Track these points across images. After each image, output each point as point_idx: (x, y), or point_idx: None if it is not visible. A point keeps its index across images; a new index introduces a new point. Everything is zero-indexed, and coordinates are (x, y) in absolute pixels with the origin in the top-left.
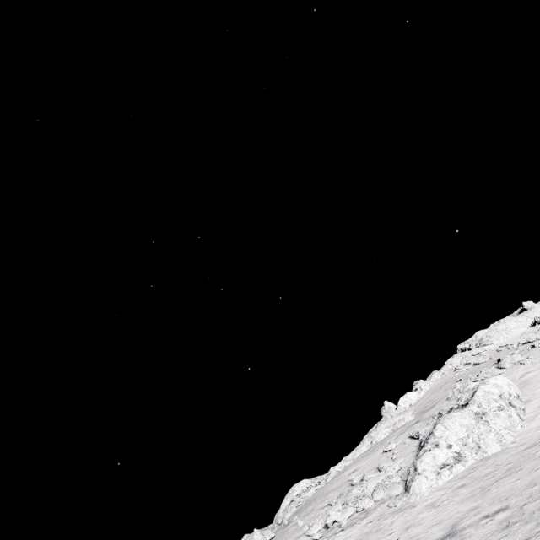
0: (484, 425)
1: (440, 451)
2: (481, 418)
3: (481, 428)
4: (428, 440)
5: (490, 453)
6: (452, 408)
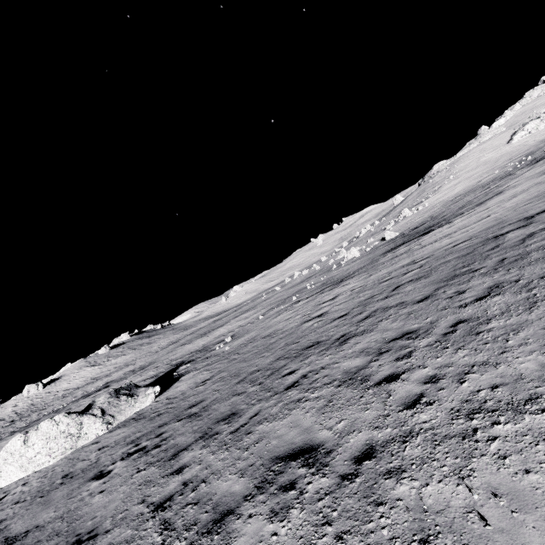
0: (542, 123)
1: (524, 132)
2: (542, 121)
3: (540, 124)
4: (520, 130)
5: (540, 130)
6: (532, 120)
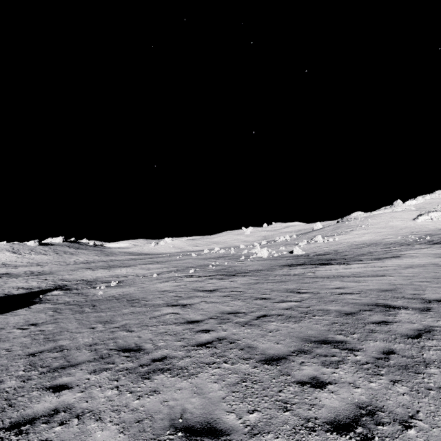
0: None
1: (428, 217)
2: None
3: None
4: (425, 214)
5: (440, 220)
6: (436, 211)
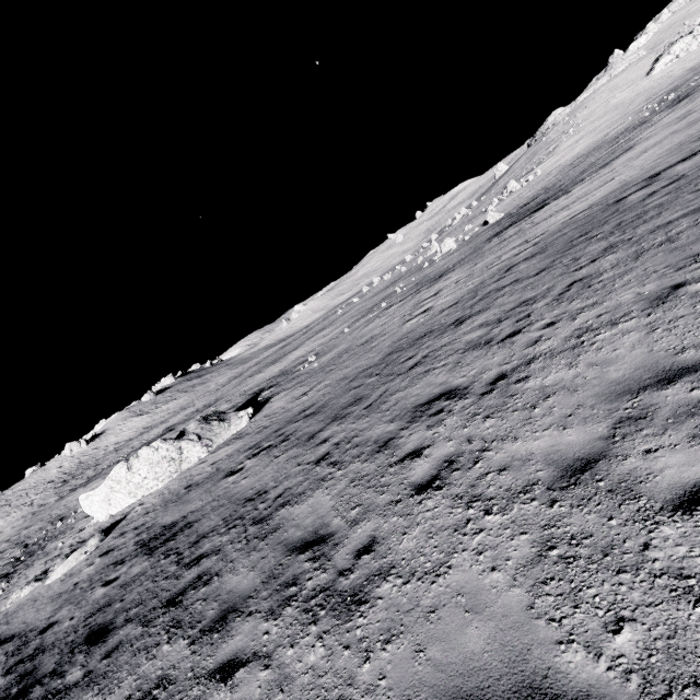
0: (695, 41)
1: (669, 56)
2: (695, 38)
3: (693, 42)
4: (664, 54)
5: (691, 52)
6: (682, 37)
